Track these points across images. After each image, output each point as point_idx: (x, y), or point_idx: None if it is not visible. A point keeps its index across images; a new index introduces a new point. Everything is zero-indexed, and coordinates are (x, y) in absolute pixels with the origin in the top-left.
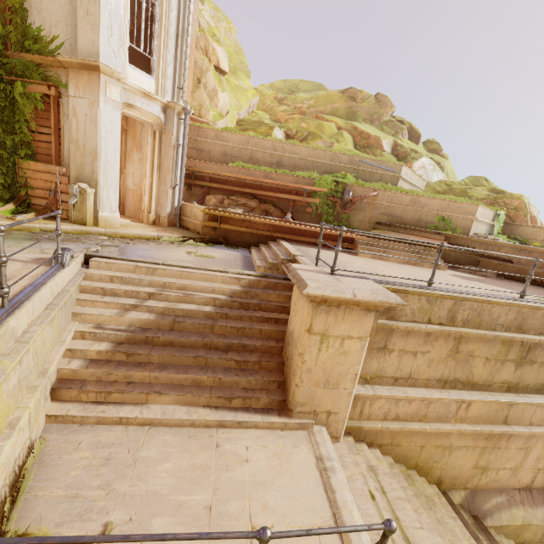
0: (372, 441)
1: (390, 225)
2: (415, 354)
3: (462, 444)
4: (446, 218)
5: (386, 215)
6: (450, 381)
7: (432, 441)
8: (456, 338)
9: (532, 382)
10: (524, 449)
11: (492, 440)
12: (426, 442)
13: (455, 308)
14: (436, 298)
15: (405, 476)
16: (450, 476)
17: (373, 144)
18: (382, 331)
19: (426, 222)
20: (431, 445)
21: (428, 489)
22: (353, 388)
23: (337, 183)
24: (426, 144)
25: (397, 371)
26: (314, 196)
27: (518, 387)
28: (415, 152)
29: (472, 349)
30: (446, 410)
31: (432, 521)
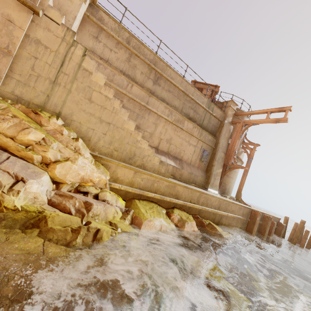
0: None
1: None
2: (111, 50)
3: (129, 107)
4: None
5: None
6: (126, 74)
7: None
8: (129, 54)
9: (159, 95)
10: (155, 124)
11: (142, 112)
12: None
13: (129, 39)
14: (122, 28)
15: None
16: None
17: None
18: (97, 28)
19: None
20: None
21: None
22: (73, 23)
23: None
24: None
25: (102, 54)
26: None
27: (154, 94)
28: None
29: (136, 64)
30: (122, 83)
31: None
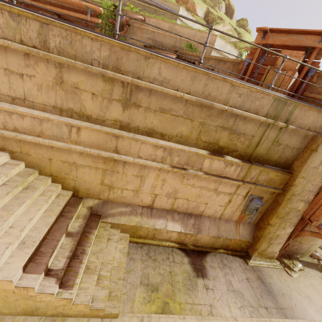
0: (3, 147)
1: (151, 47)
2: (22, 76)
3: (85, 164)
4: (193, 46)
5: (151, 40)
6: (66, 110)
7: (57, 156)
8: (56, 67)
9: (142, 125)
10: (139, 177)
11: (110, 165)
12: (52, 156)
13: (44, 32)
14: (20, 16)
15: (26, 174)
16: (84, 187)
17: (190, 8)
18: None
19: (179, 48)
20: (58, 160)
21: (54, 188)
22: None
23: (115, 7)
24: (239, 21)
25: (11, 90)
26: (99, 18)
27: (130, 127)
28: (220, 19)
29: (76, 82)
30: (59, 131)
31: (2, 192)
